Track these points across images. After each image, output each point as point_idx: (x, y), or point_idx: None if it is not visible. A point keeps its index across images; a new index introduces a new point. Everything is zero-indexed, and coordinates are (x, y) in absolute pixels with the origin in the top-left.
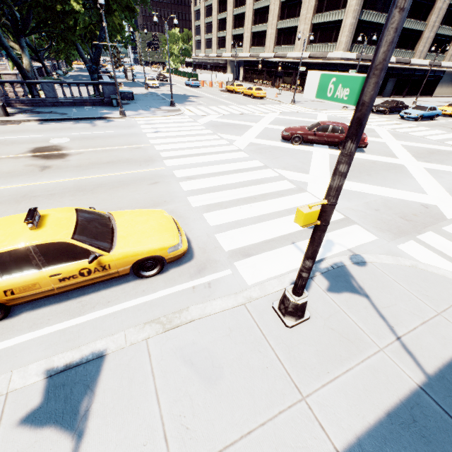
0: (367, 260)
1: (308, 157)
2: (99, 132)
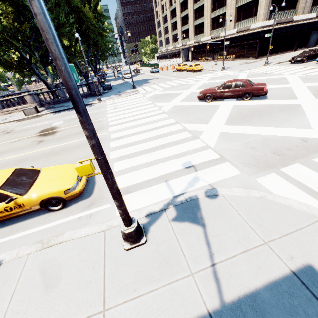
0: (220, 193)
1: (214, 110)
2: None
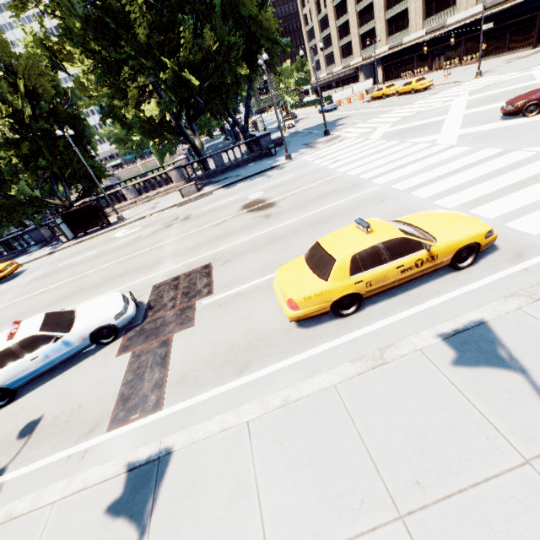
0: None
1: None
2: (281, 179)
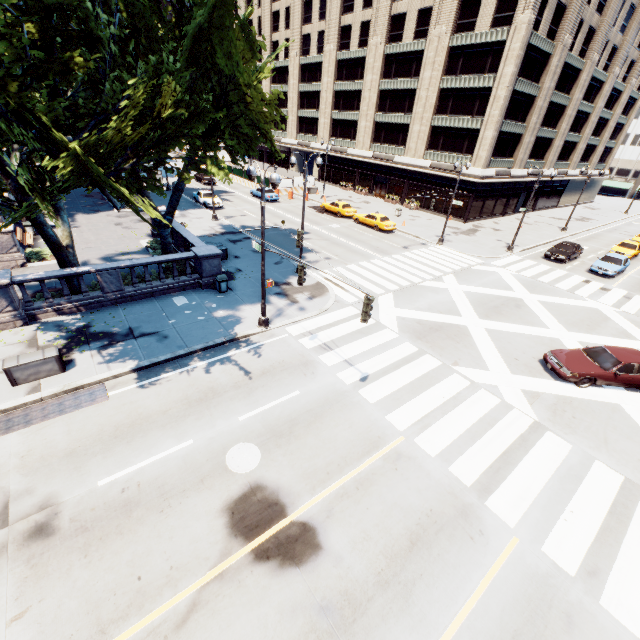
0: None
1: (637, 428)
2: (278, 400)
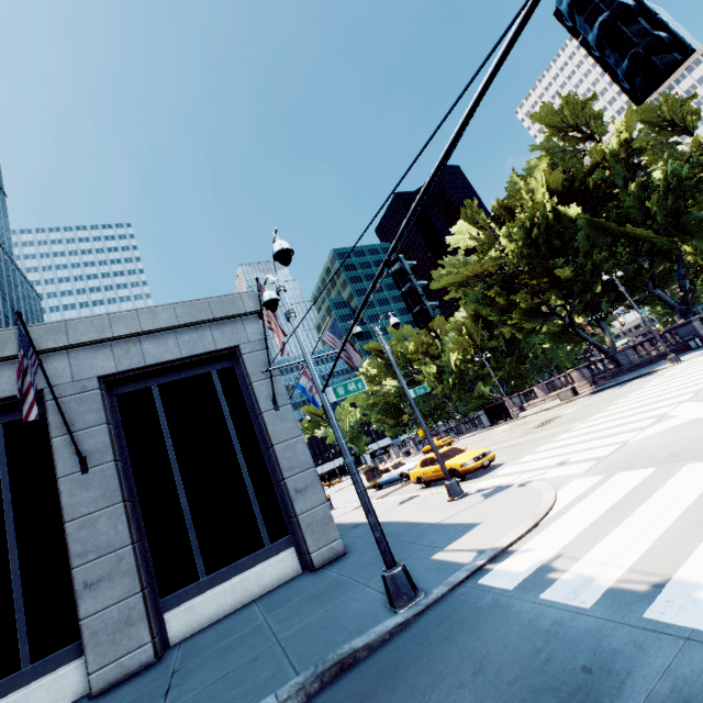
0: (528, 484)
1: None
2: (610, 394)
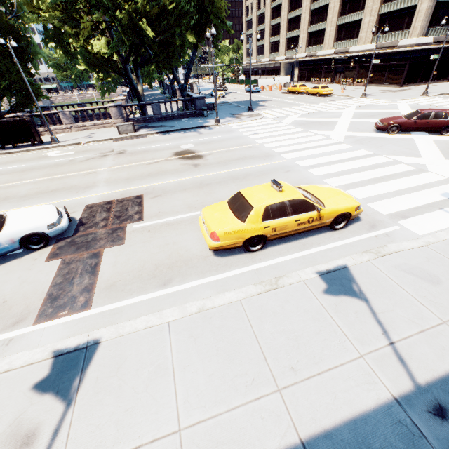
0: None
1: (411, 144)
2: (210, 138)
